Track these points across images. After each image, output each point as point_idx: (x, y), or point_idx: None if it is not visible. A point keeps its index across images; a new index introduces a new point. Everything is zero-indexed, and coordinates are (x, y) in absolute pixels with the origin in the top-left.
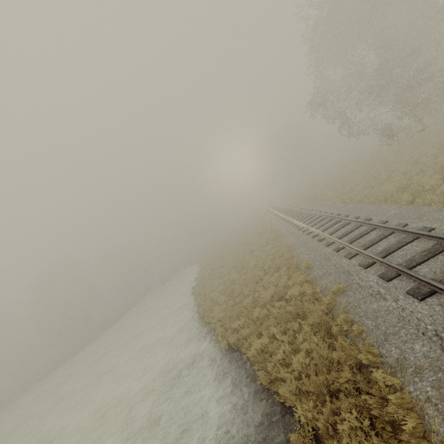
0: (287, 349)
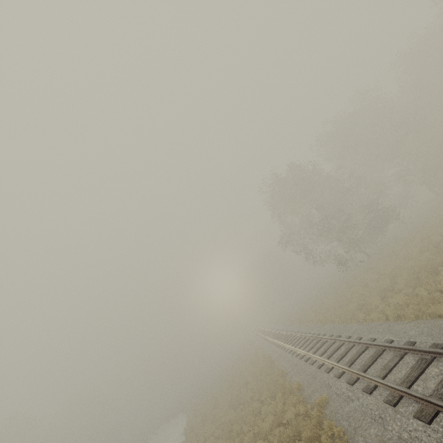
0: None
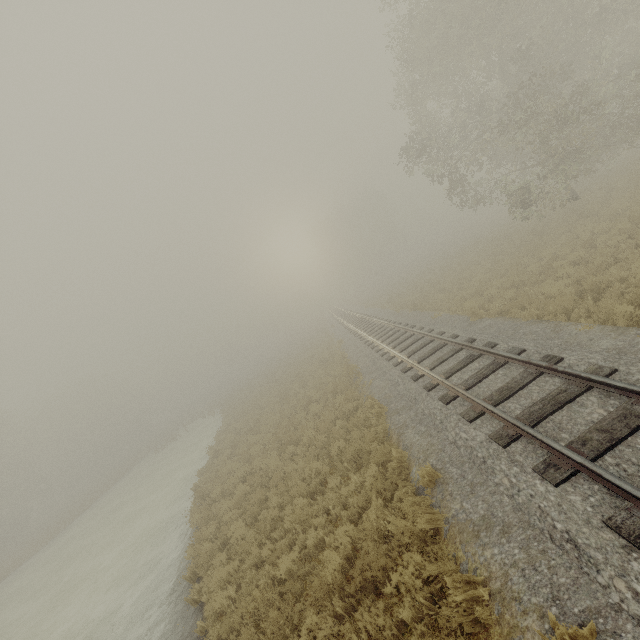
0: None
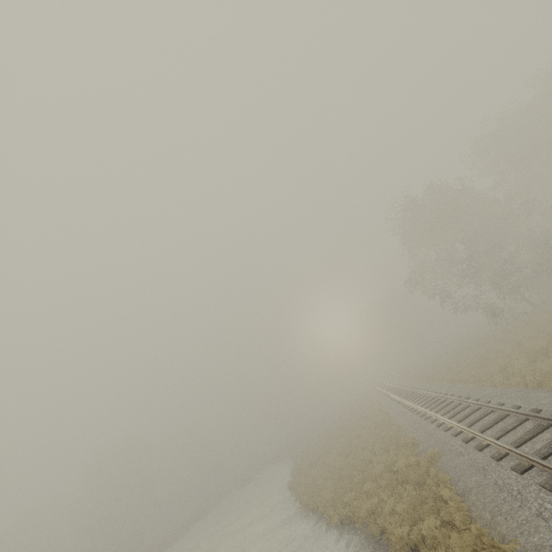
0: (393, 504)
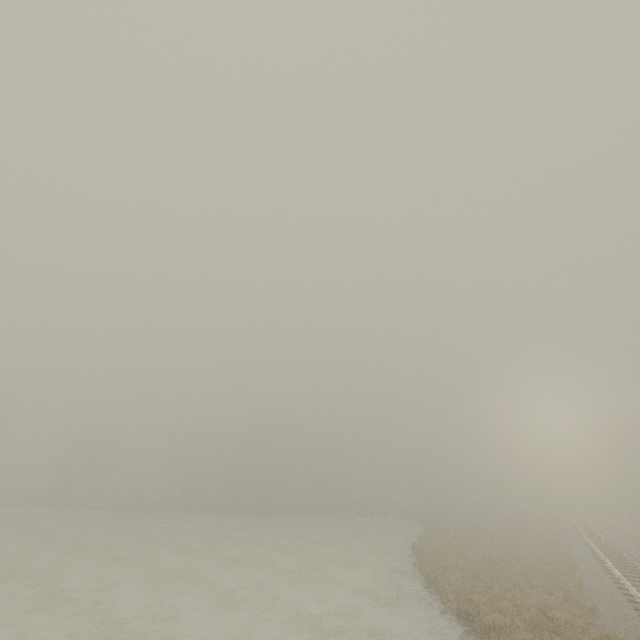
0: (528, 638)
